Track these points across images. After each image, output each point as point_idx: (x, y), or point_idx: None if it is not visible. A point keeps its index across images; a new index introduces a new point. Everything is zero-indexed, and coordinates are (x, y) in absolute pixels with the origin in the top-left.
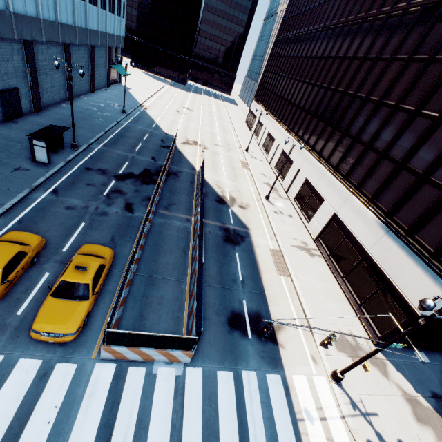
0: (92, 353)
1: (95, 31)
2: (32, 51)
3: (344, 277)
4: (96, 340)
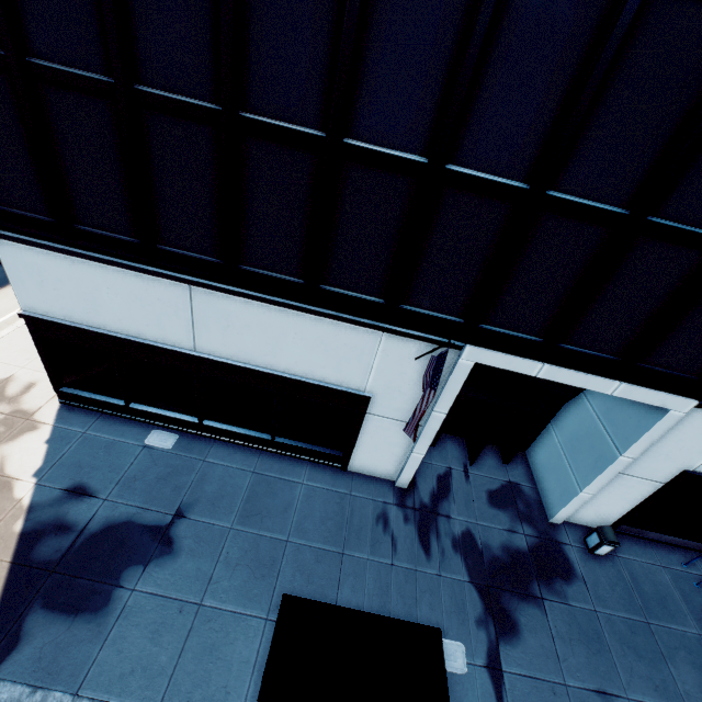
0: None
1: None
2: None
3: None
4: None
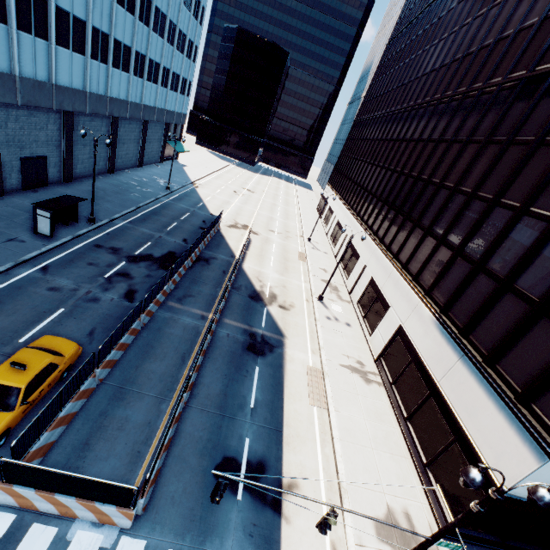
0: None
1: (151, 107)
2: (72, 121)
3: (408, 418)
4: None
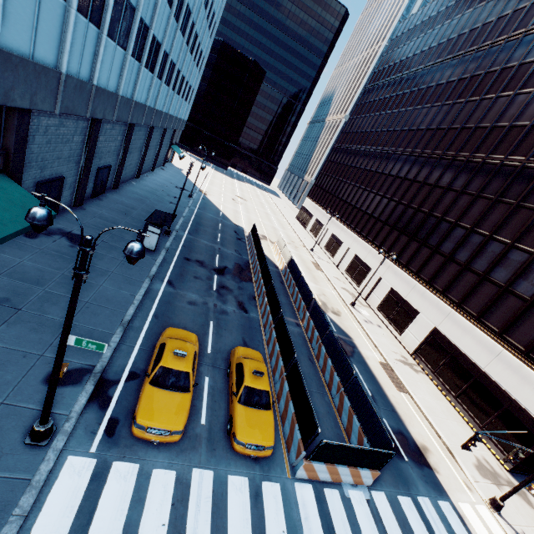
0: (286, 472)
1: (172, 116)
2: (132, 133)
3: (457, 396)
4: (282, 456)
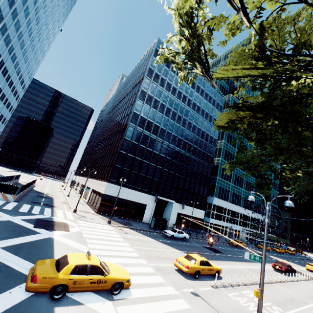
0: None
1: None
2: None
3: (93, 204)
4: None
